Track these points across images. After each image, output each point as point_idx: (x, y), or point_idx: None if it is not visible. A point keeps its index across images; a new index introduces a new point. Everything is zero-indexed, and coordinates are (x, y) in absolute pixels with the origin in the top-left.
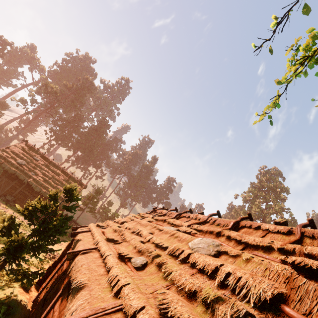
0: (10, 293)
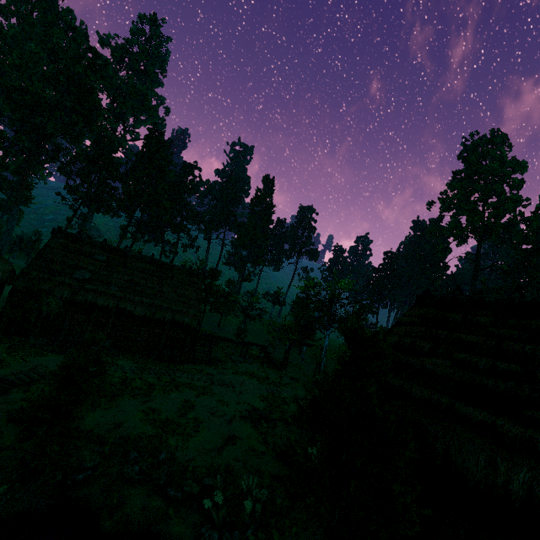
0: None
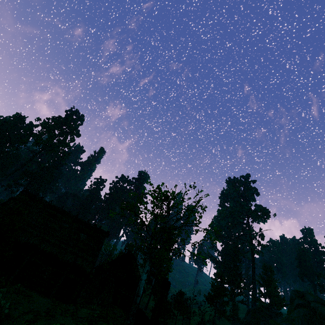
0: None
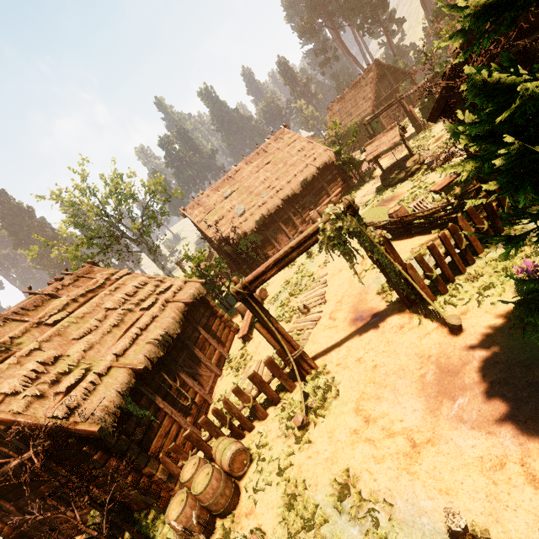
0: None
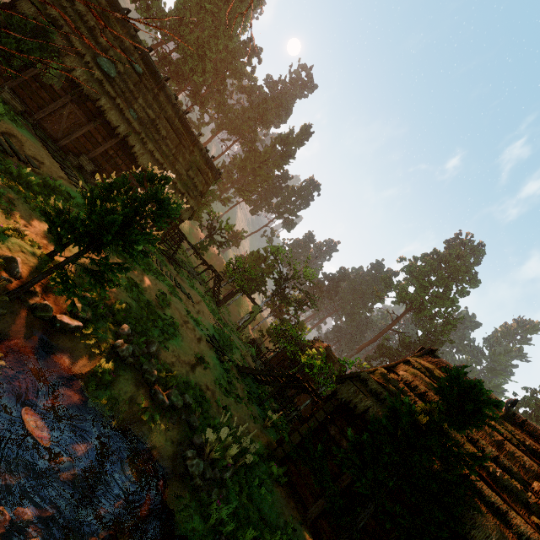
0: (292, 519)
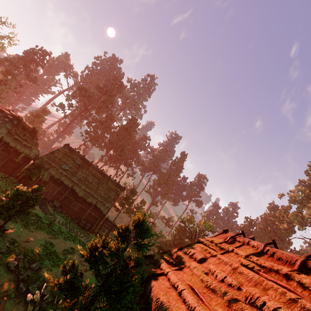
0: None
